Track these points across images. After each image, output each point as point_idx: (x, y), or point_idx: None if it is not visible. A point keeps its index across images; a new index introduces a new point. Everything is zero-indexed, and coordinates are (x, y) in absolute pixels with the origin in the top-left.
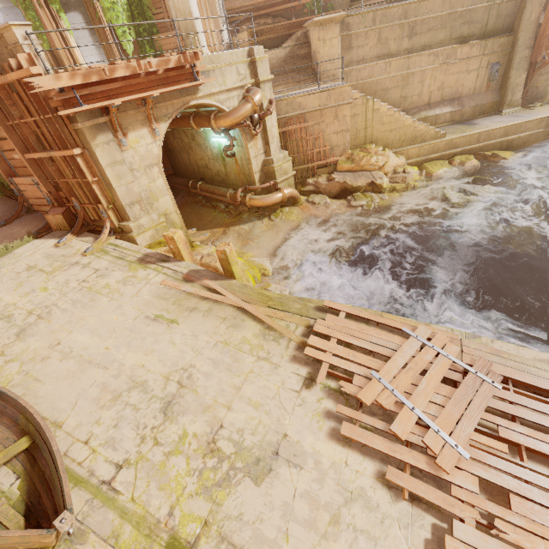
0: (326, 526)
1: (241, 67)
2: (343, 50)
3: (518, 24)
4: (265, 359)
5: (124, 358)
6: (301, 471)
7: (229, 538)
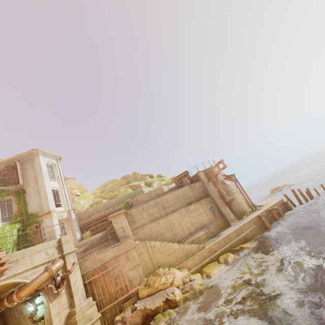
0: None
1: (50, 250)
2: (131, 223)
3: (208, 193)
4: None
5: None
6: None
7: None
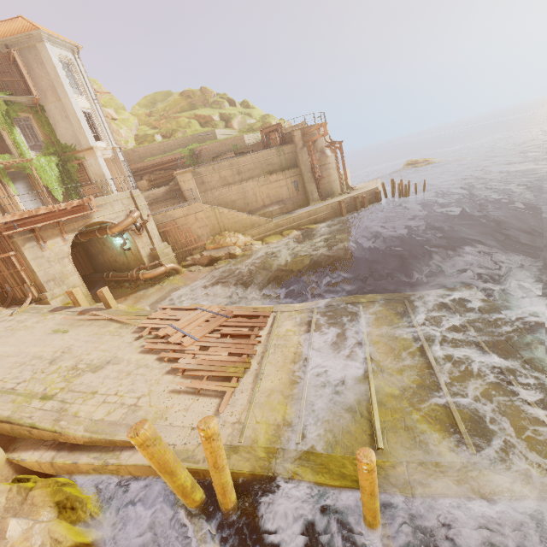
0: (123, 376)
1: (125, 201)
2: (199, 184)
3: (298, 162)
4: (117, 335)
5: (31, 350)
6: (119, 365)
7: (74, 390)
